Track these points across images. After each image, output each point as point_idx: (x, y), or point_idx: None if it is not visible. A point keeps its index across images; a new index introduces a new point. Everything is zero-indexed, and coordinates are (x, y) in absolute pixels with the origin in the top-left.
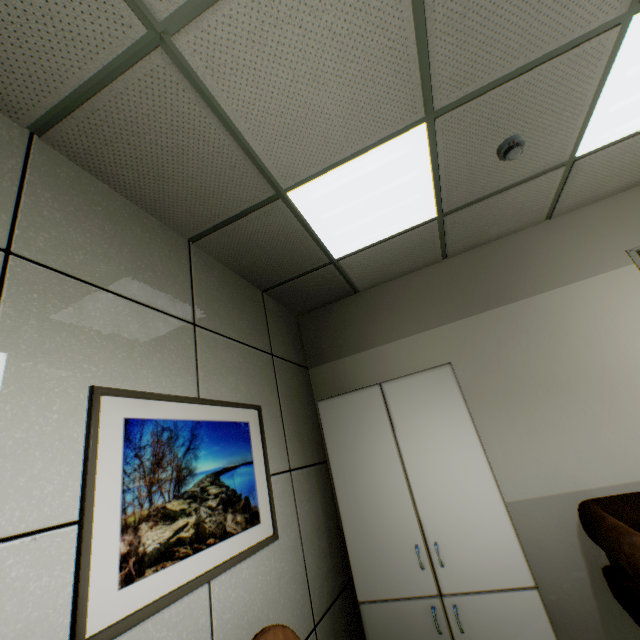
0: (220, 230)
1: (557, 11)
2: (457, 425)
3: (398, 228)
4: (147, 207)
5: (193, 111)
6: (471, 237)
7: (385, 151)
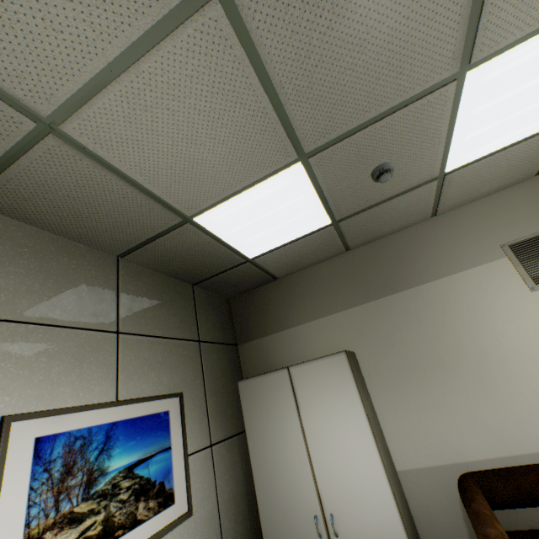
0: (142, 248)
1: (395, 76)
2: (350, 407)
3: (299, 233)
4: (74, 238)
5: (93, 172)
6: (367, 234)
7: (271, 183)
